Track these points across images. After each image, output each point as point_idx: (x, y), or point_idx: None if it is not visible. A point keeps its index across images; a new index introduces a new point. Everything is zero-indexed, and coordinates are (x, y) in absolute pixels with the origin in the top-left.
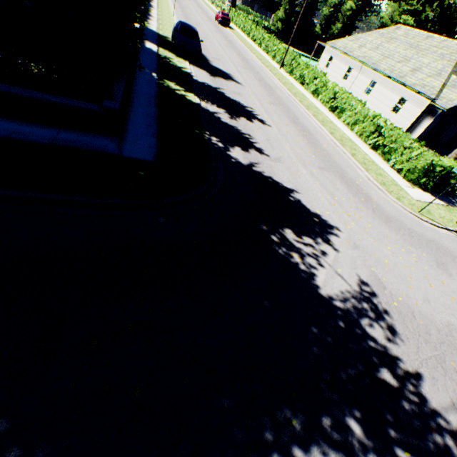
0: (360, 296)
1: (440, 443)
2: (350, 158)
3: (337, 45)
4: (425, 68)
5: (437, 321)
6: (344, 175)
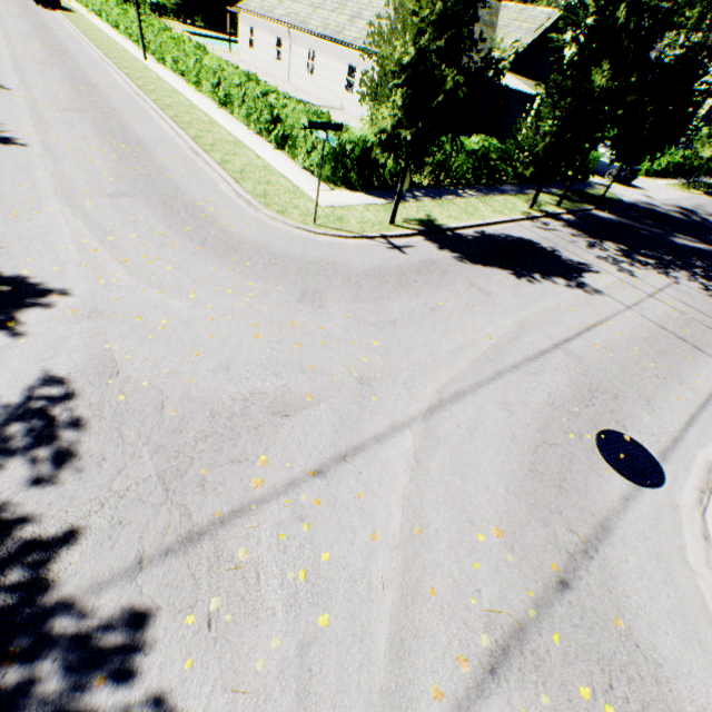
0: (14, 413)
1: (13, 684)
2: (216, 169)
3: (251, 6)
4: (367, 11)
5: (225, 398)
6: (177, 197)
